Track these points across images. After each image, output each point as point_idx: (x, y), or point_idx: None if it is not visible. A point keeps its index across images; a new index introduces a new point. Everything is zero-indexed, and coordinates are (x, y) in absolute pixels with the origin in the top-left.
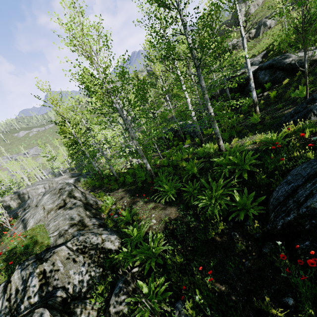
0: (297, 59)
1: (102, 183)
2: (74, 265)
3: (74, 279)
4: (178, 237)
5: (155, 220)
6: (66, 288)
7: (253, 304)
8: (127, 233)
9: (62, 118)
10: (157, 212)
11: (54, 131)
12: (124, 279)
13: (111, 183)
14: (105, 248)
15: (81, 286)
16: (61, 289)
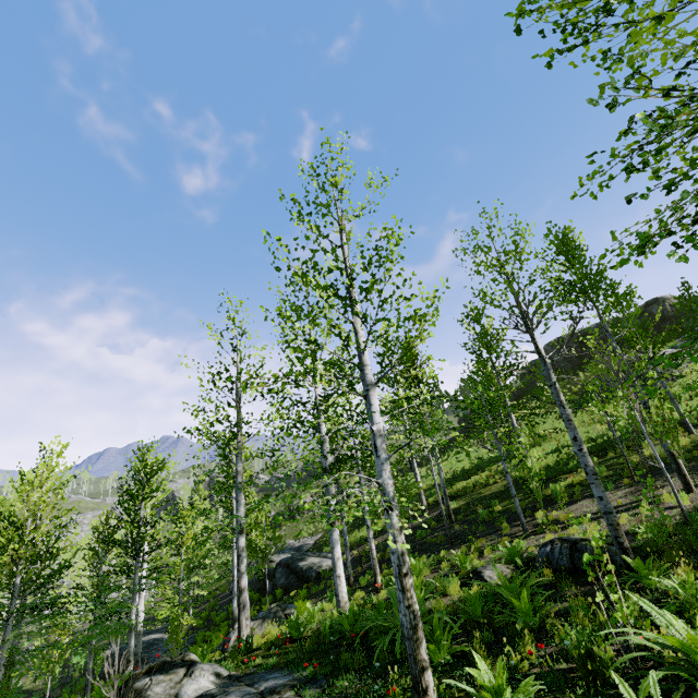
0: (309, 565)
1: None
2: None
3: None
4: None
5: None
6: None
7: None
8: None
9: None
10: None
11: None
12: None
13: None
14: None
15: None
16: None
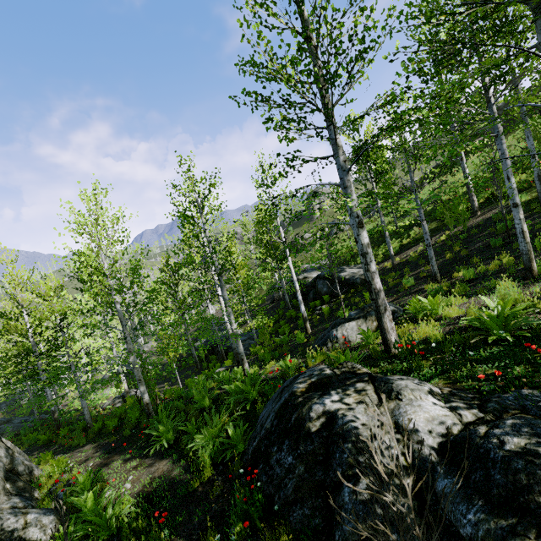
0: (351, 275)
1: (55, 437)
2: None
3: None
4: (153, 499)
5: (130, 484)
6: None
7: None
8: (75, 505)
9: (17, 307)
10: (139, 471)
11: None
12: None
13: (74, 435)
14: (26, 540)
15: None
16: None
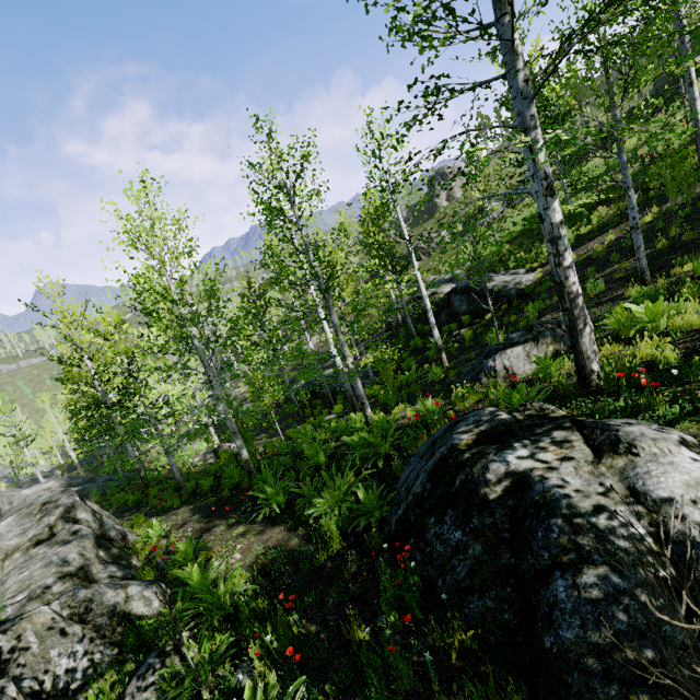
0: (502, 285)
1: (145, 498)
2: (62, 641)
3: (57, 665)
4: (271, 573)
5: (240, 554)
6: (40, 680)
7: (343, 636)
8: (180, 578)
9: (76, 351)
10: (248, 539)
11: (49, 376)
12: (159, 650)
13: (166, 496)
14: (131, 614)
15: (71, 679)
16: (31, 676)
